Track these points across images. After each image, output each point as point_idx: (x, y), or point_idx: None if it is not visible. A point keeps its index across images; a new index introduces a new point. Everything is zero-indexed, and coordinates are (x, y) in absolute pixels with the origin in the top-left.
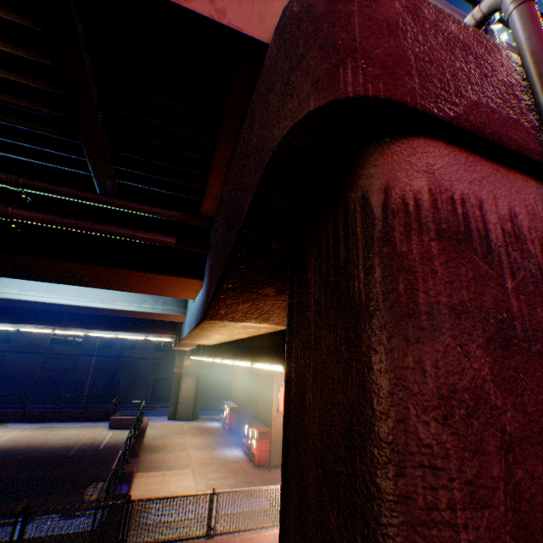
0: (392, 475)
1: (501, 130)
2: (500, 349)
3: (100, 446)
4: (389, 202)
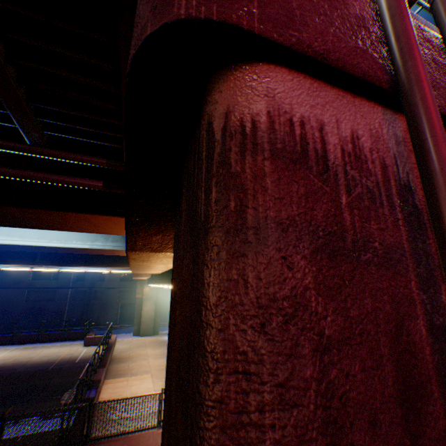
0: (211, 382)
1: (348, 58)
2: (327, 259)
3: (76, 360)
4: (228, 125)
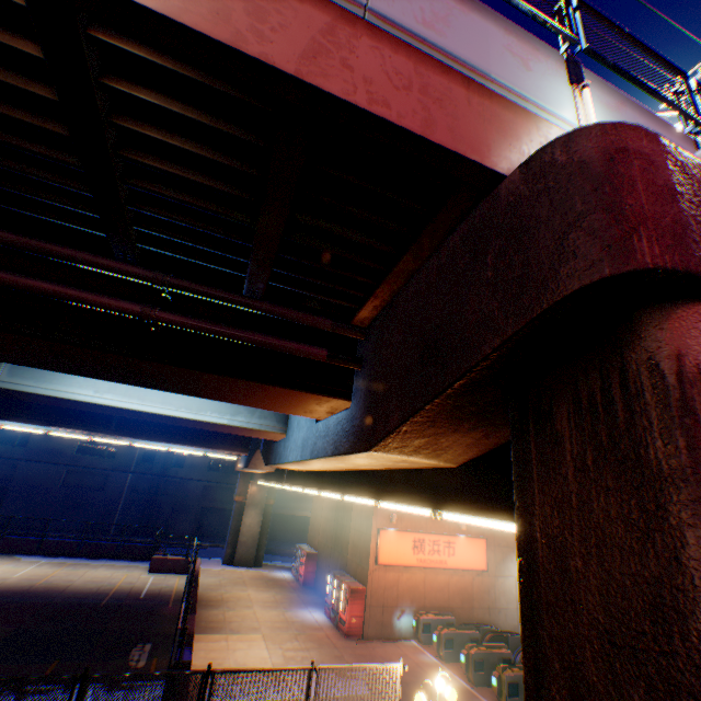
0: None
1: None
2: None
3: (141, 595)
4: (682, 370)
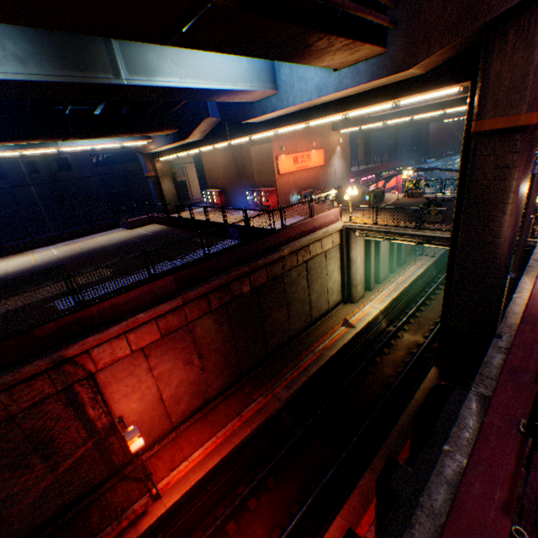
0: (534, 78)
1: None
2: None
3: (151, 235)
4: None
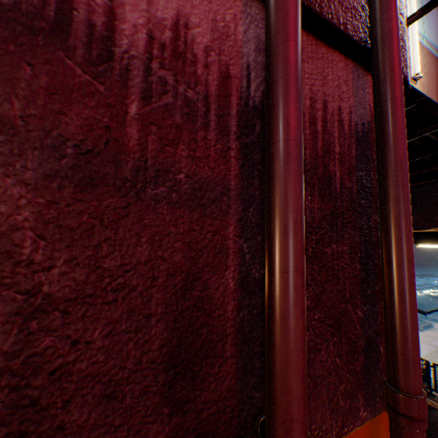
0: None
1: None
2: (75, 189)
3: None
4: None
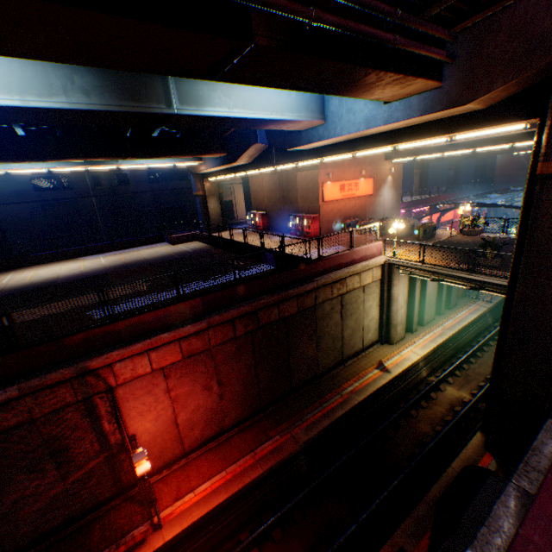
0: None
1: None
2: None
3: (191, 252)
4: None
